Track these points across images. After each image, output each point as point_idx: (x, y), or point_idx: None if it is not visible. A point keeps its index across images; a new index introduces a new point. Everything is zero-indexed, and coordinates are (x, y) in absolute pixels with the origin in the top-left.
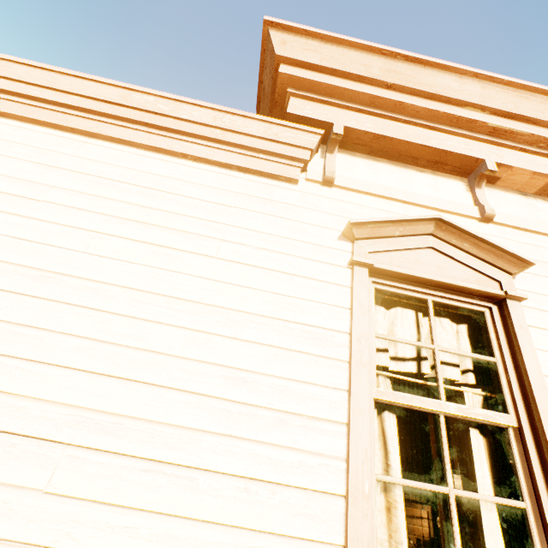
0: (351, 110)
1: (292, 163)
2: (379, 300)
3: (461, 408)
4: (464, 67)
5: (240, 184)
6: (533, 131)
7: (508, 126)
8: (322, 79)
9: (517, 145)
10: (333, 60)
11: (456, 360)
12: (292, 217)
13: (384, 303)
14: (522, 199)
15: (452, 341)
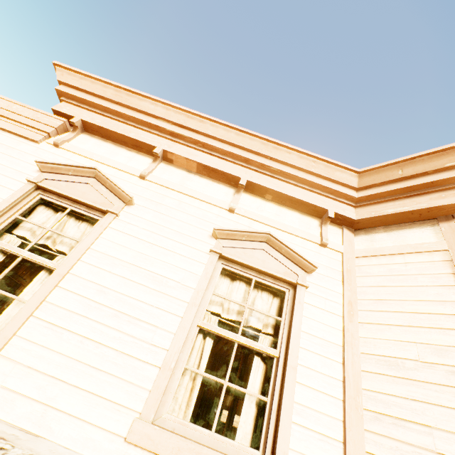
0: (95, 113)
1: (40, 133)
2: (52, 208)
3: (32, 255)
4: (157, 98)
5: (3, 138)
6: (193, 136)
7: (177, 131)
8: (79, 94)
9: (185, 143)
10: (87, 86)
11: (71, 242)
12: (18, 157)
13: (54, 210)
14: (185, 174)
15: (77, 233)
